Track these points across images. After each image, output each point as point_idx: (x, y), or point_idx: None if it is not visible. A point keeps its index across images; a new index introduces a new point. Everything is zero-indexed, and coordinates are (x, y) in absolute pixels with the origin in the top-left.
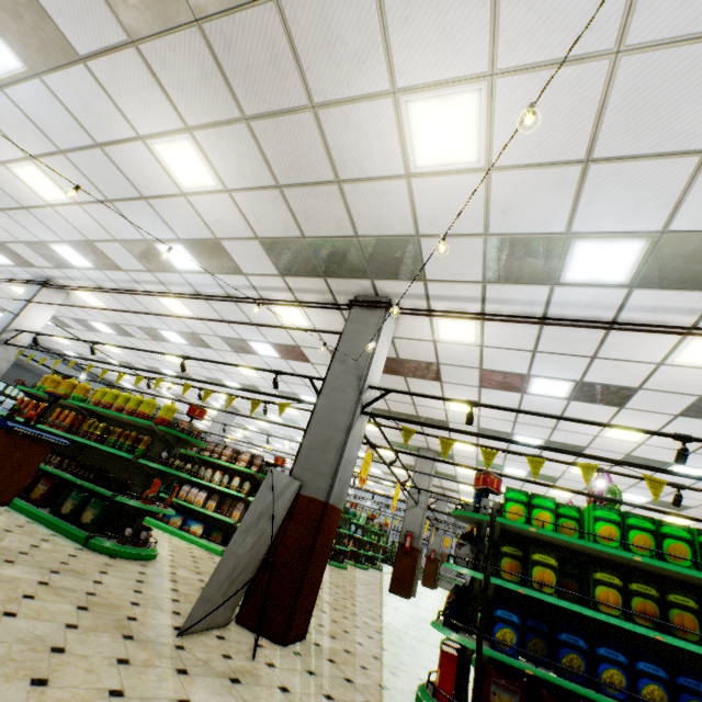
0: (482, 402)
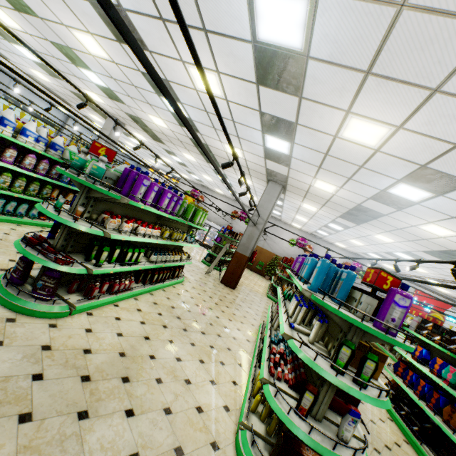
0: (390, 244)
